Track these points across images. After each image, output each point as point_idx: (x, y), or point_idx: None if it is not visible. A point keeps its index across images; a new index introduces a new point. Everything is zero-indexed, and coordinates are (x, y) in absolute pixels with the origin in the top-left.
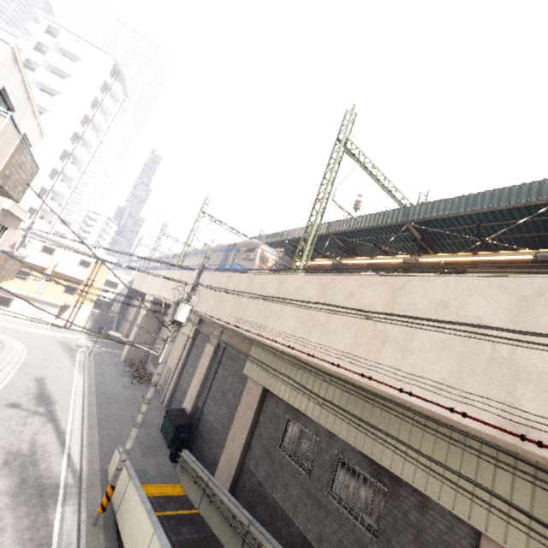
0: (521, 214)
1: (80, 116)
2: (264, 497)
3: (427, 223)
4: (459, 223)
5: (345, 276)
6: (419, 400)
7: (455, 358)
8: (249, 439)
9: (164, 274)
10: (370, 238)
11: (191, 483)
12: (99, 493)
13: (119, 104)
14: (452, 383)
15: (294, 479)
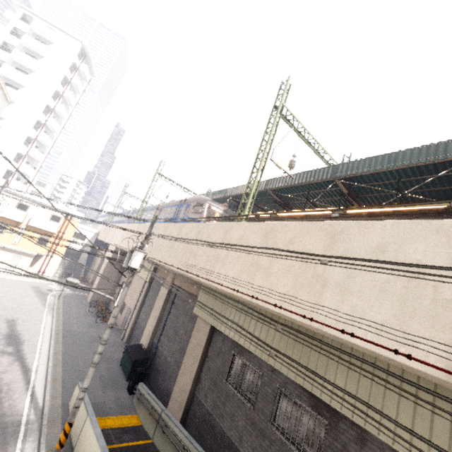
0: (436, 169)
1: (51, 92)
2: (212, 426)
3: (353, 179)
4: (381, 178)
5: (285, 224)
6: (361, 341)
7: (397, 300)
8: (199, 372)
9: (125, 227)
10: (302, 193)
11: (146, 414)
12: (59, 428)
13: (86, 83)
14: (395, 324)
15: (240, 410)
